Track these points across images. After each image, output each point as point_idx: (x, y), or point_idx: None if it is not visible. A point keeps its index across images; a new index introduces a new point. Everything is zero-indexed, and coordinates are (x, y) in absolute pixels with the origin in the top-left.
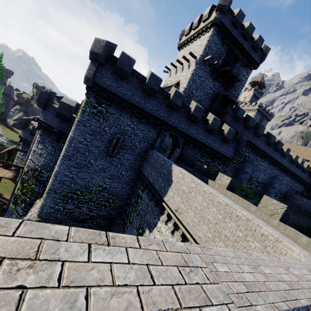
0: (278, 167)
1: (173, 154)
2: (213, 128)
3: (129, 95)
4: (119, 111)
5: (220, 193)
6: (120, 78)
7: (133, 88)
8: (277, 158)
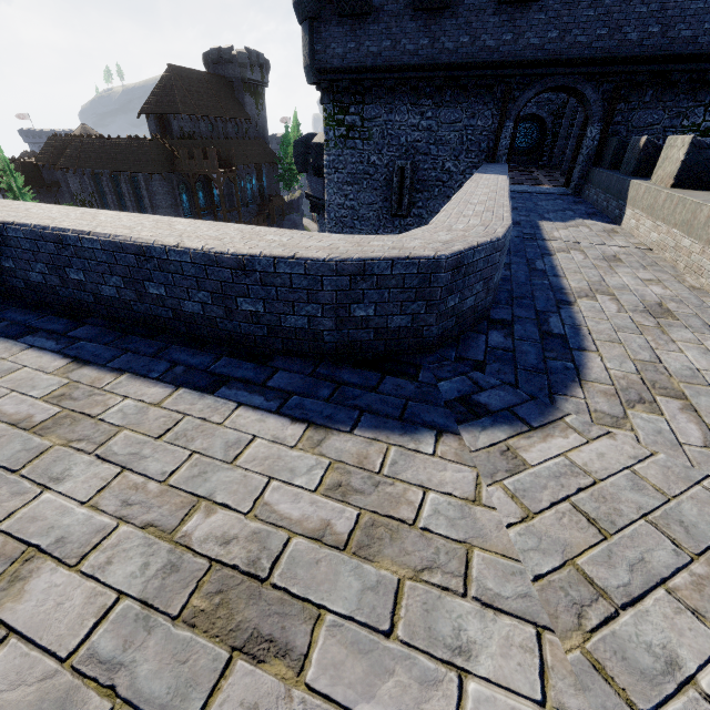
0: None
1: (579, 153)
2: None
3: (390, 48)
4: (386, 103)
5: (501, 192)
6: (357, 22)
7: (392, 21)
8: None
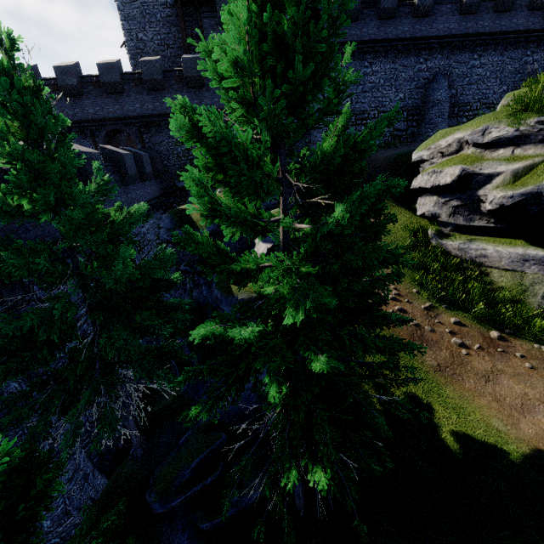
0: (431, 49)
1: None
2: (152, 79)
3: None
4: None
5: None
6: None
7: None
8: (405, 32)
